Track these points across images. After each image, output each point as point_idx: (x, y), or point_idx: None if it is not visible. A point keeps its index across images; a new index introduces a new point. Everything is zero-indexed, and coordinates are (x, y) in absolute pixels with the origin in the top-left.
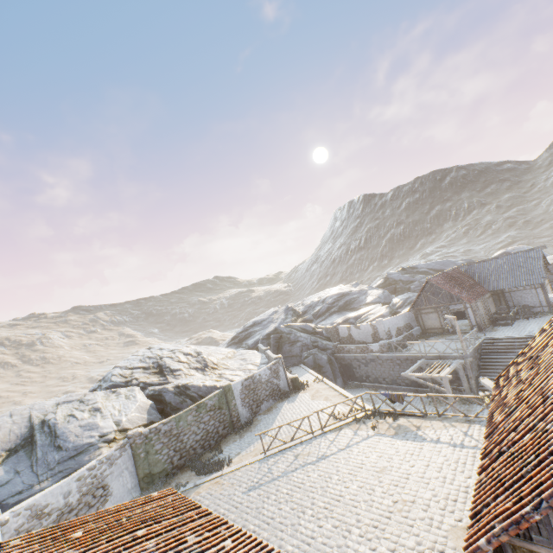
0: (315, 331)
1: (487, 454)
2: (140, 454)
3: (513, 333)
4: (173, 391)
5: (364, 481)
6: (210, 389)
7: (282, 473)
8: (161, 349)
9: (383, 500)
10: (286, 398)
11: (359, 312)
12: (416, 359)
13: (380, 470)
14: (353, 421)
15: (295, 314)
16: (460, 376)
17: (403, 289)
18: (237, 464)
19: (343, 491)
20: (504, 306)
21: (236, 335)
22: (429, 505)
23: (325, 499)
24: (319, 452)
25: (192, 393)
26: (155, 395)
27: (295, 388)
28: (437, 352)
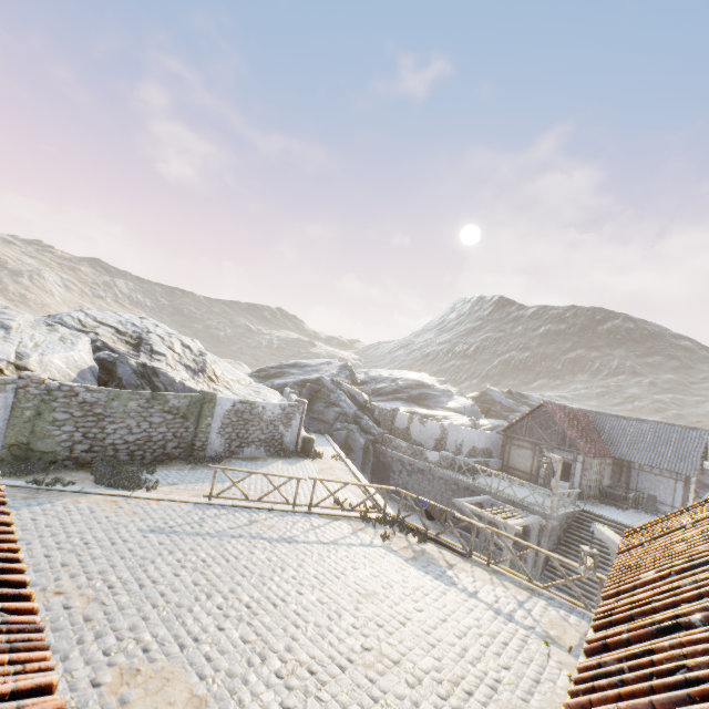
0: (366, 405)
1: (617, 624)
2: (25, 410)
3: (624, 520)
4: (133, 367)
5: (332, 597)
6: (187, 391)
7: (216, 533)
8: (156, 325)
9: (347, 637)
10: (284, 457)
11: (431, 411)
12: (481, 492)
13: (366, 593)
14: (360, 518)
15: (351, 377)
16: (530, 538)
17: (498, 415)
18: (161, 494)
19: (291, 595)
20: (623, 484)
21: (265, 368)
22: (422, 680)
23: (255, 594)
24: (288, 531)
25: (158, 383)
26: (107, 361)
27: (303, 451)
28: (514, 495)
